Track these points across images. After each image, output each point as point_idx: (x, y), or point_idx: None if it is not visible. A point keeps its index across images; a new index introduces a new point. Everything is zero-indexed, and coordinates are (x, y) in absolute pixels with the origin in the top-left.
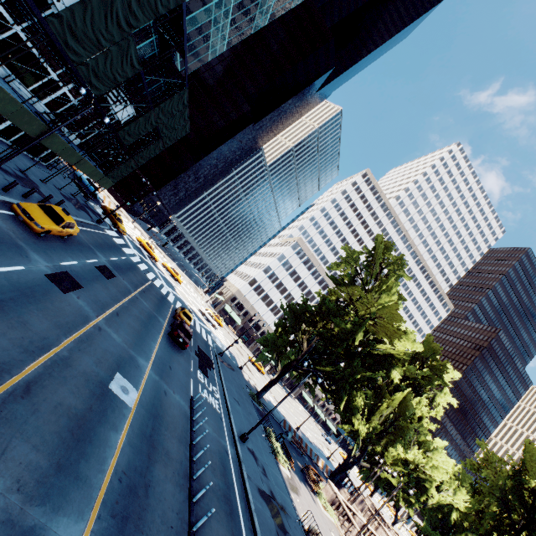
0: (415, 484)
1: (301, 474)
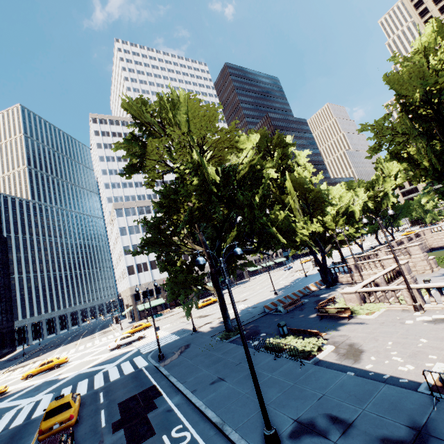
0: (346, 218)
1: (327, 322)
